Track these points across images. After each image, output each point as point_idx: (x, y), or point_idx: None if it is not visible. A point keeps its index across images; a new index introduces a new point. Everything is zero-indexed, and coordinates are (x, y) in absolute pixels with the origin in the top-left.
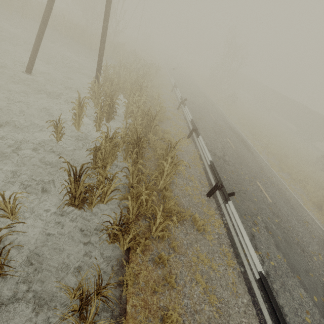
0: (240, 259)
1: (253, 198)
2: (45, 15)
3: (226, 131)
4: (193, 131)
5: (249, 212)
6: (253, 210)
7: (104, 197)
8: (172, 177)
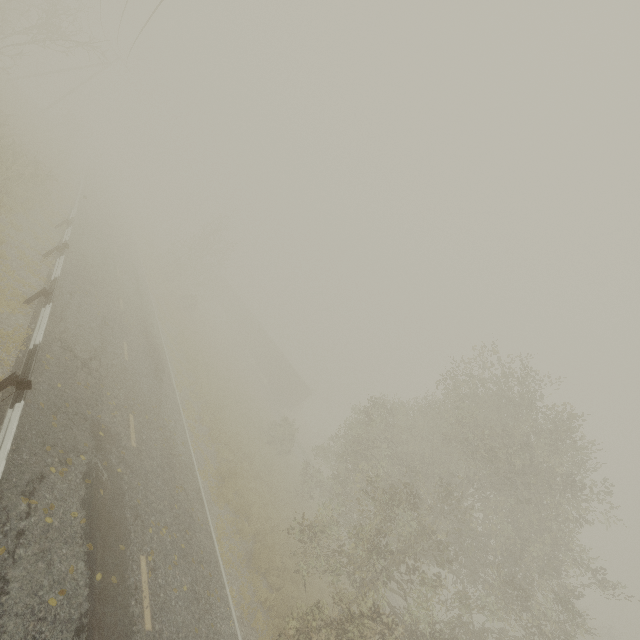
0: None
1: (100, 431)
2: None
3: (131, 333)
4: (42, 295)
5: (68, 446)
6: (82, 446)
7: None
8: None
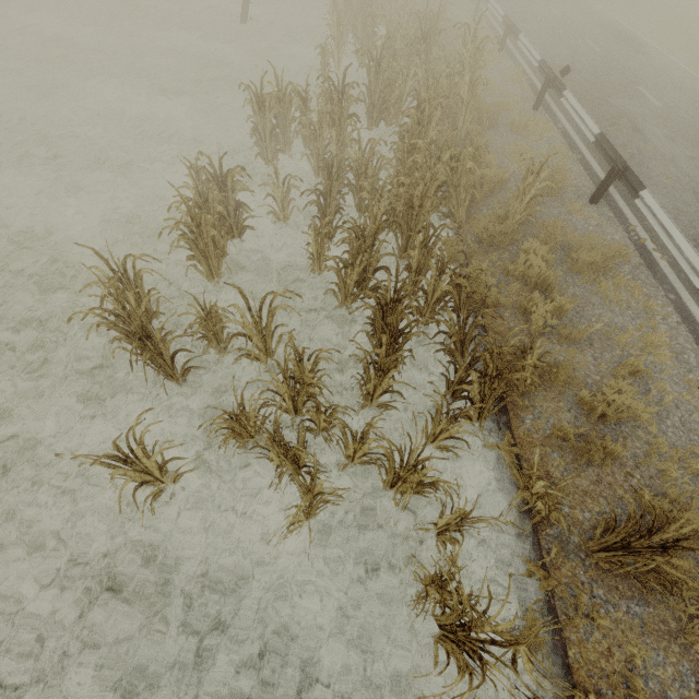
0: (578, 150)
1: (621, 104)
2: None
3: (585, 30)
4: (508, 34)
5: (606, 117)
6: (616, 115)
7: (399, 110)
8: (477, 94)
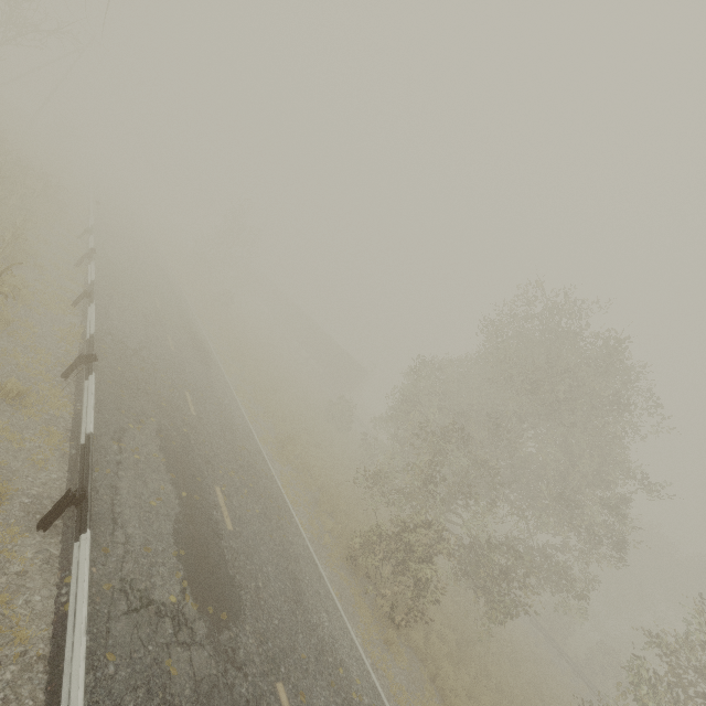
0: (78, 443)
1: (162, 402)
2: None
3: (173, 328)
4: (85, 296)
5: (138, 411)
6: (150, 412)
7: None
8: None
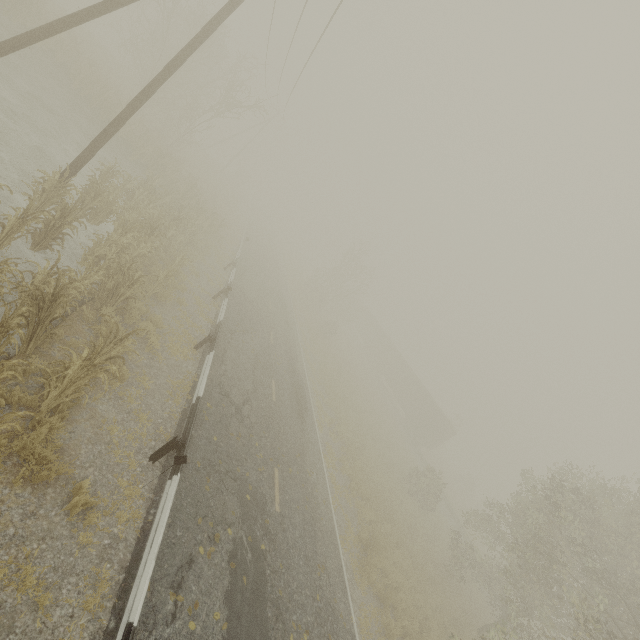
0: (124, 602)
1: (247, 493)
2: (20, 39)
3: (279, 369)
4: (208, 341)
5: (217, 516)
6: (229, 515)
7: None
8: (95, 398)
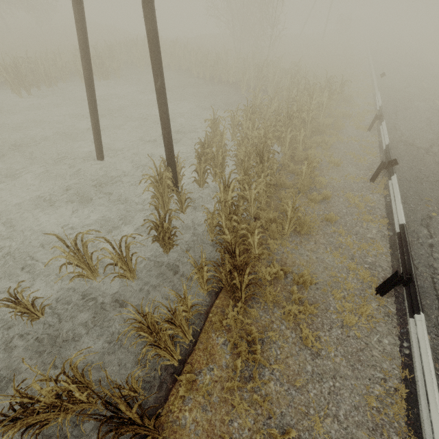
0: None
1: None
2: (85, 76)
3: None
4: (397, 283)
5: None
6: None
7: None
8: None
